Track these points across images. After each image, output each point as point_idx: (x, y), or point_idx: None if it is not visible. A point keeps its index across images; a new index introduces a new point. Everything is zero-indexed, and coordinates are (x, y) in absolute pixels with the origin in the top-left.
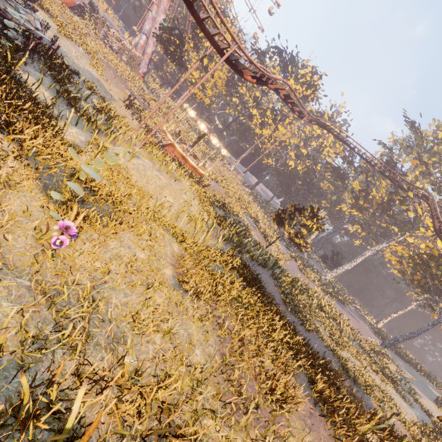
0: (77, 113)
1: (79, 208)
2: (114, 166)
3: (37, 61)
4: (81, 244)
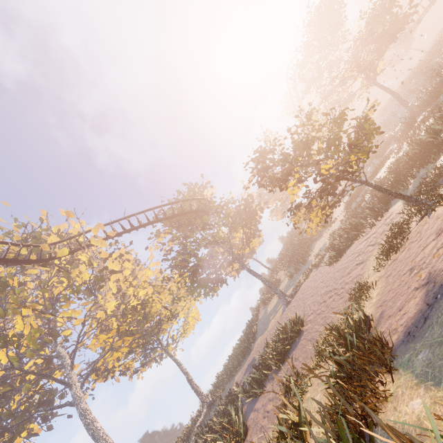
0: None
1: None
2: None
3: None
4: None
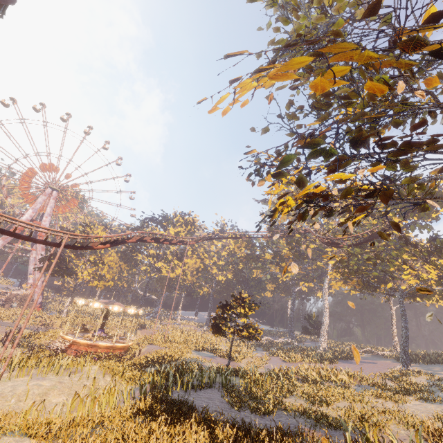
0: None
1: None
2: None
3: None
4: None
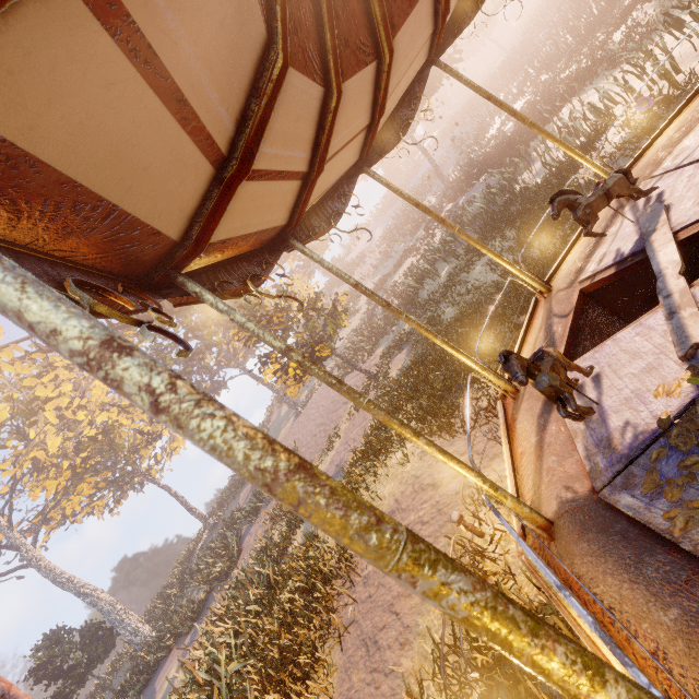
0: None
1: None
2: None
3: None
4: None
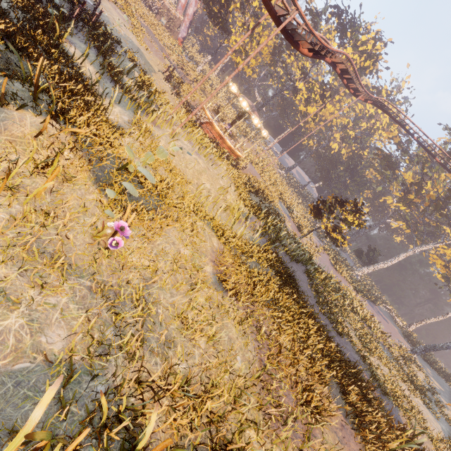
0: (120, 90)
1: (127, 202)
2: (155, 149)
3: (81, 30)
4: (131, 240)
